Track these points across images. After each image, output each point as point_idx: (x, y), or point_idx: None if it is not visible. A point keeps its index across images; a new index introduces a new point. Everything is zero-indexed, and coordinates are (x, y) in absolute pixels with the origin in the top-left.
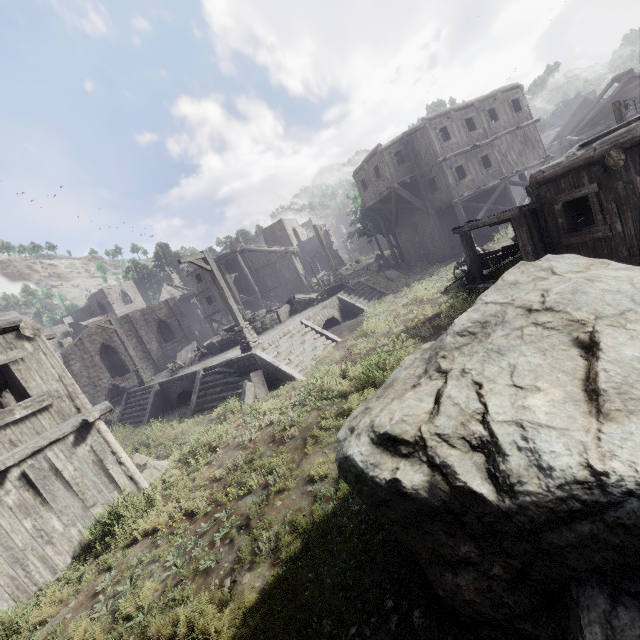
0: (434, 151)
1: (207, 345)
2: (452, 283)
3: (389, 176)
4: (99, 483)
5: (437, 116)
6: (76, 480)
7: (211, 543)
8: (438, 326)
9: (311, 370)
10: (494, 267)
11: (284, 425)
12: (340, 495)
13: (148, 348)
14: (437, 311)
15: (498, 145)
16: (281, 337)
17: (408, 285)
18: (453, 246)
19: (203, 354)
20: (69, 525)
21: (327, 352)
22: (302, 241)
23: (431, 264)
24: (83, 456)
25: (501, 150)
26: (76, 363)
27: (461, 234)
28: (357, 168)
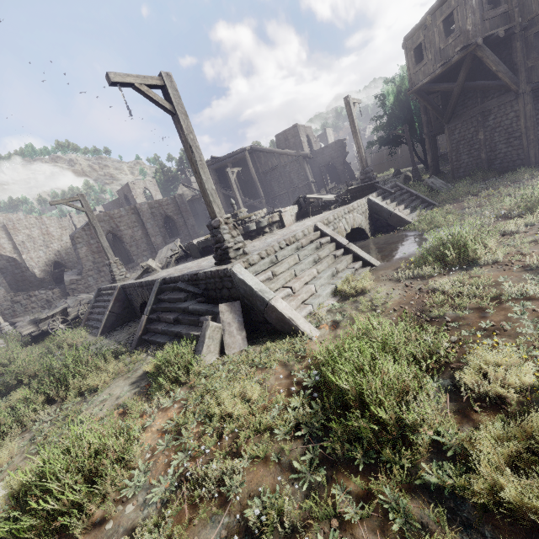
0: None
1: (187, 245)
2: None
3: (471, 26)
4: None
5: None
6: None
7: None
8: None
9: (330, 316)
10: None
11: None
12: None
13: (152, 241)
14: None
15: None
16: (282, 246)
17: (472, 195)
18: None
19: (185, 255)
20: None
21: (361, 284)
22: (315, 150)
23: (498, 172)
24: None
25: None
26: (82, 247)
27: None
28: (413, 28)
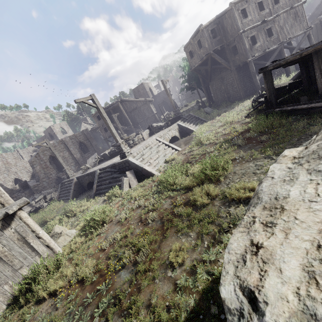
0: (237, 26)
1: (102, 155)
2: (252, 110)
3: (207, 46)
4: (24, 252)
5: (239, 0)
6: (5, 253)
7: (92, 317)
8: (249, 138)
9: (163, 169)
10: (285, 97)
11: (148, 209)
12: (198, 289)
13: (75, 157)
14: (245, 128)
15: (278, 20)
16: (144, 149)
17: (219, 115)
18: (245, 90)
19: (101, 160)
20: (2, 284)
21: (173, 157)
22: (154, 95)
23: (231, 102)
24: (9, 236)
25: (280, 24)
26: (37, 166)
27: (264, 73)
28: (186, 43)
